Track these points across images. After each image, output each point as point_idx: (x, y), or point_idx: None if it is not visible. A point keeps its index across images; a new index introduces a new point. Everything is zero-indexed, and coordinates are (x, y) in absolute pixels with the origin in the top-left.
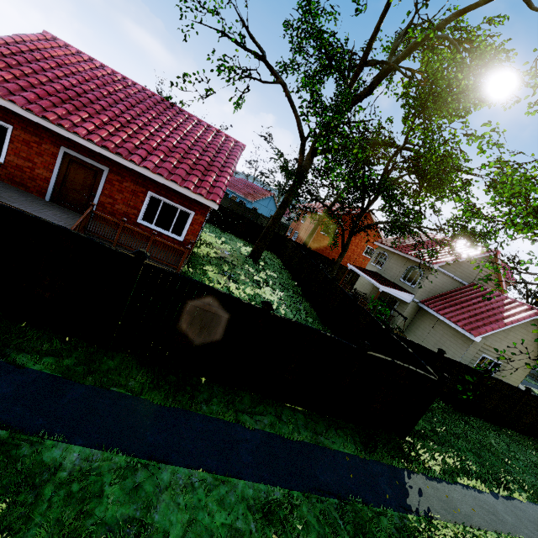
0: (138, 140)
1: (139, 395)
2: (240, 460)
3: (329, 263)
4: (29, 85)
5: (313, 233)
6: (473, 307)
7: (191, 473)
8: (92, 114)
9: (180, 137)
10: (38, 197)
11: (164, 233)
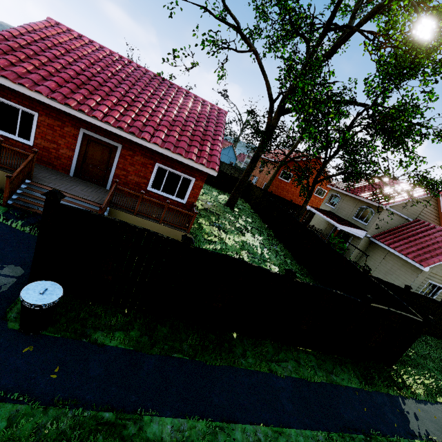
0: (144, 118)
1: (193, 358)
2: (285, 409)
3: (288, 204)
4: (48, 74)
5: (273, 179)
6: (420, 241)
7: (255, 429)
8: (103, 97)
9: (176, 110)
10: (64, 174)
11: (170, 197)
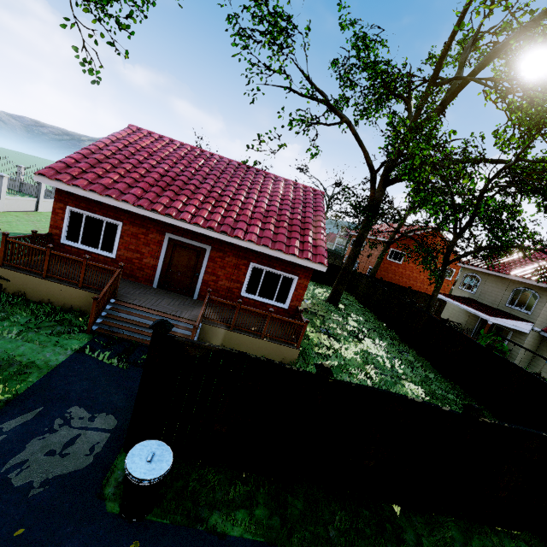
0: (234, 213)
1: None
2: None
3: (406, 292)
4: (133, 180)
5: (381, 261)
6: None
7: None
8: (189, 196)
9: (267, 199)
10: (147, 286)
11: (268, 302)
